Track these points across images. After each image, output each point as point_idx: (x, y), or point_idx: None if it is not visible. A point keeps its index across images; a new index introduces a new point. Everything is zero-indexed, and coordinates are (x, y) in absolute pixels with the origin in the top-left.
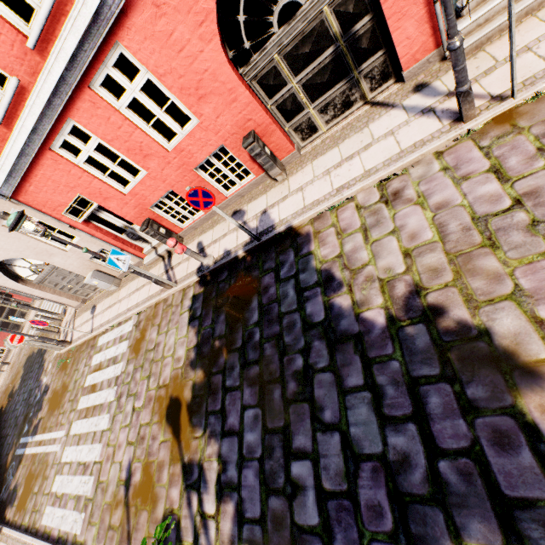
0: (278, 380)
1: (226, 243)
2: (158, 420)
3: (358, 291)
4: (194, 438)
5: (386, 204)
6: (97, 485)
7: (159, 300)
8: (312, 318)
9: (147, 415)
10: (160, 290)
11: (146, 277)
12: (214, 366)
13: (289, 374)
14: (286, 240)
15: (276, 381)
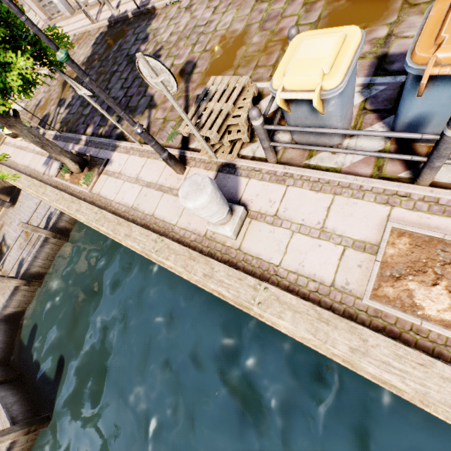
0: (106, 74)
1: (129, 6)
2: (59, 84)
3: (149, 45)
4: (68, 91)
5: (185, 10)
6: (25, 106)
7: (87, 30)
8: (130, 53)
9: (56, 83)
10: (89, 24)
11: (78, 3)
12: (90, 66)
13: (110, 72)
14: (149, 15)
15: (105, 74)
